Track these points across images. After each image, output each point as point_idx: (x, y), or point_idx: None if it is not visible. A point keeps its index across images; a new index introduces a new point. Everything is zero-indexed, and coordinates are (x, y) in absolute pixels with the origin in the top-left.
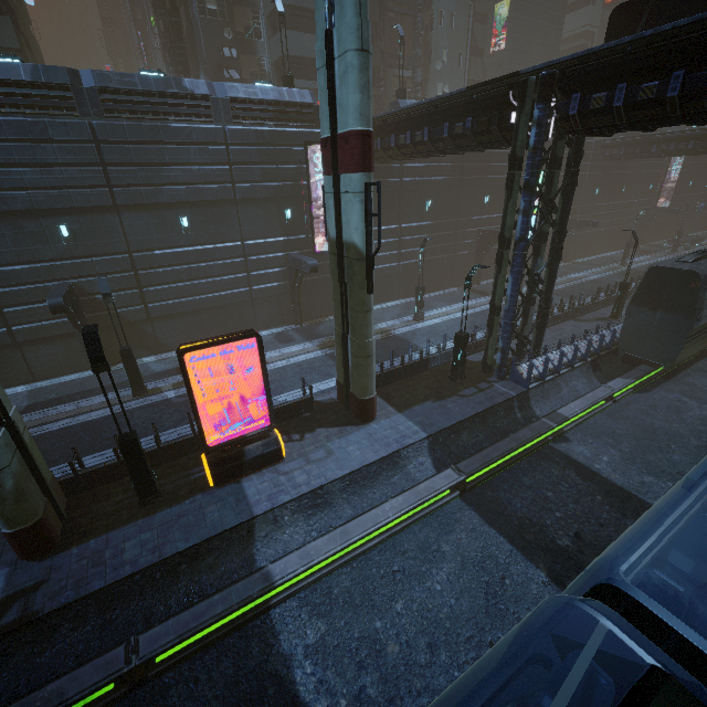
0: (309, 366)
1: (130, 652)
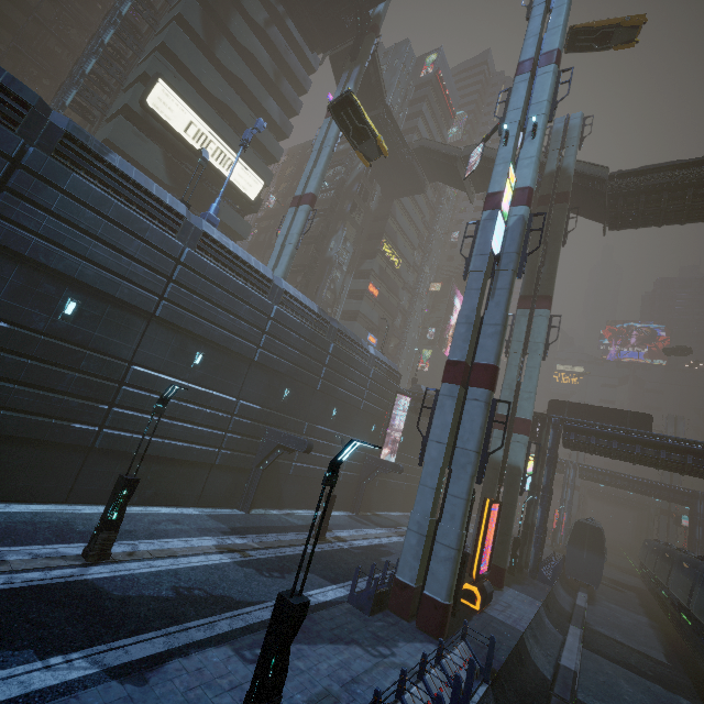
0: None
1: (561, 698)
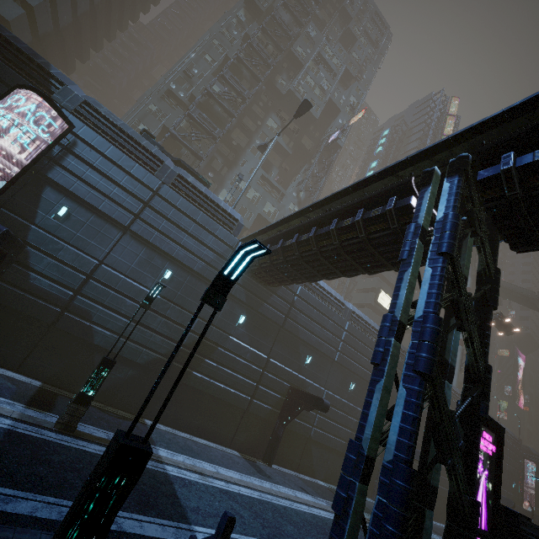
0: None
1: None
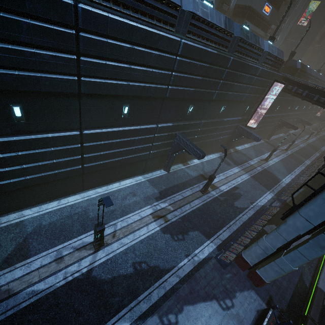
0: (251, 183)
1: (313, 320)
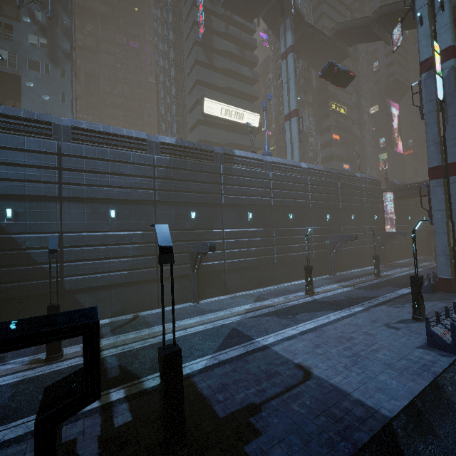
0: (429, 271)
1: None
